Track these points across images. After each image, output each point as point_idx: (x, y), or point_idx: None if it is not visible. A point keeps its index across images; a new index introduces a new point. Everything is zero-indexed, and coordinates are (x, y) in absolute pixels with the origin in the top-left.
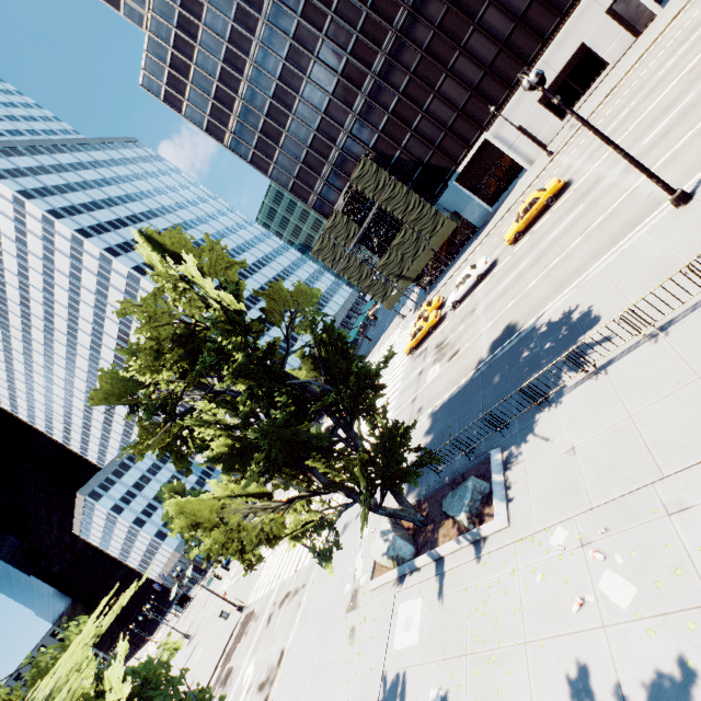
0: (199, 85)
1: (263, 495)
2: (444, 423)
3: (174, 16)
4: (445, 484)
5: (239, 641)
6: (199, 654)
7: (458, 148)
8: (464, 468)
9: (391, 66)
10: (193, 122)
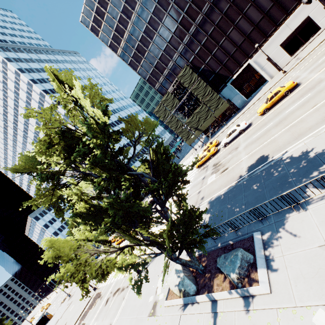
0: (108, 23)
1: (105, 242)
2: (218, 208)
3: None
4: (218, 248)
5: (90, 308)
6: (72, 308)
7: (234, 66)
8: (233, 240)
9: (205, 20)
10: (103, 41)
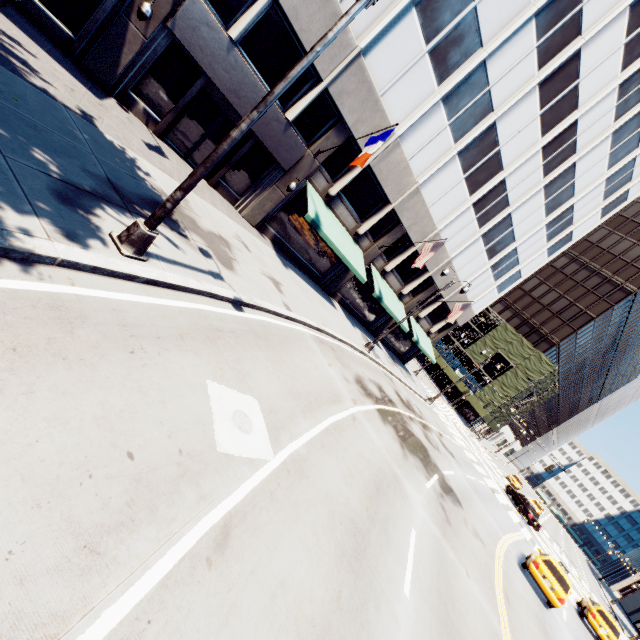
0: None
1: None
2: None
3: None
4: None
5: None
6: None
7: None
8: None
9: None
10: None
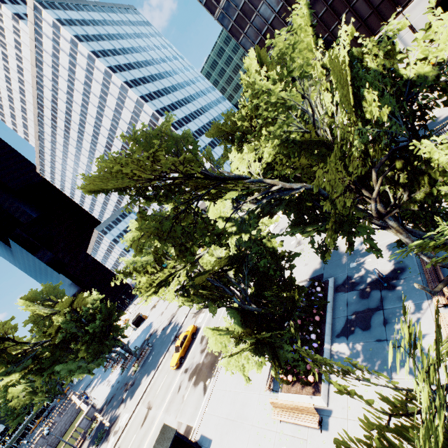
0: None
1: None
2: None
3: None
4: None
5: None
6: None
7: (366, 36)
8: None
9: None
10: None
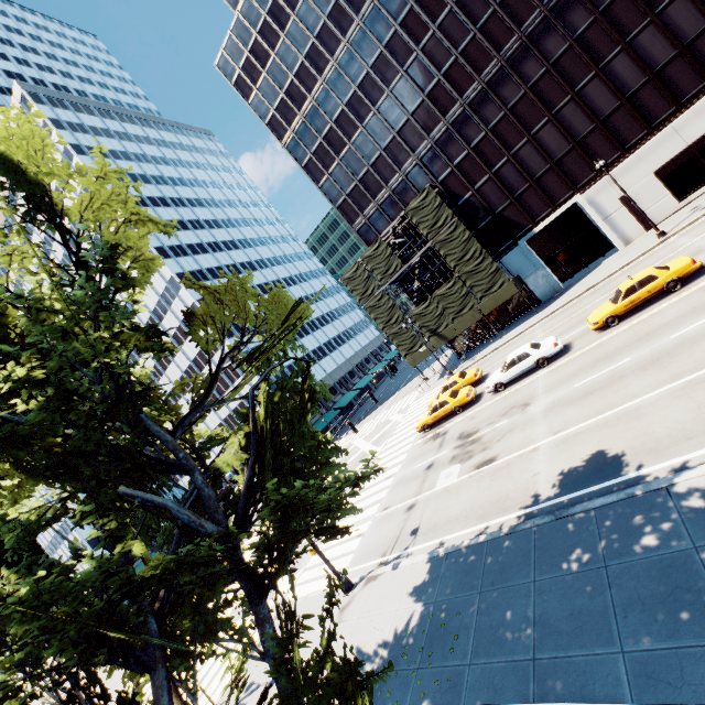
0: (274, 77)
1: None
2: (449, 594)
3: (268, 2)
4: None
5: None
6: None
7: (541, 205)
8: None
9: (486, 97)
10: (257, 112)
